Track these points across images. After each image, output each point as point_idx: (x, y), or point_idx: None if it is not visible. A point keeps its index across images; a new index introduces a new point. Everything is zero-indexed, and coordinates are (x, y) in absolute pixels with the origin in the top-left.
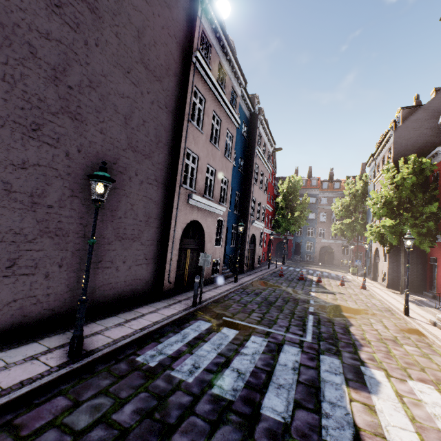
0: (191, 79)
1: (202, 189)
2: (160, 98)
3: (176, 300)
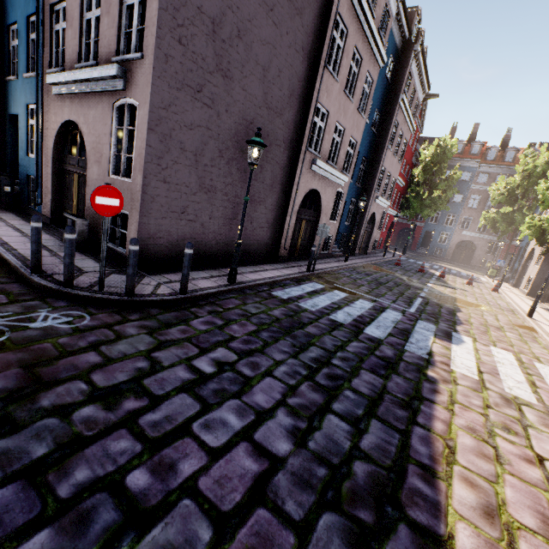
0: (336, 4)
1: (326, 154)
2: (298, 39)
3: (290, 265)
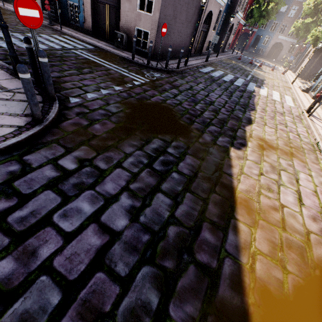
0: None
1: None
2: None
3: (196, 58)
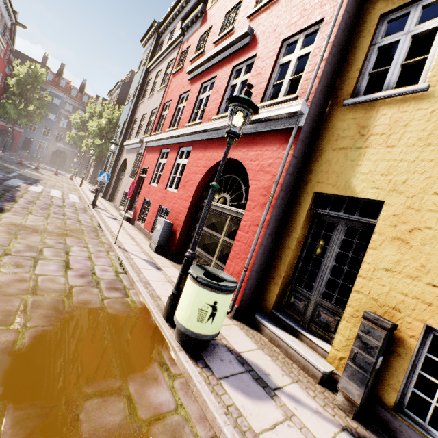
0: None
1: None
2: None
3: None
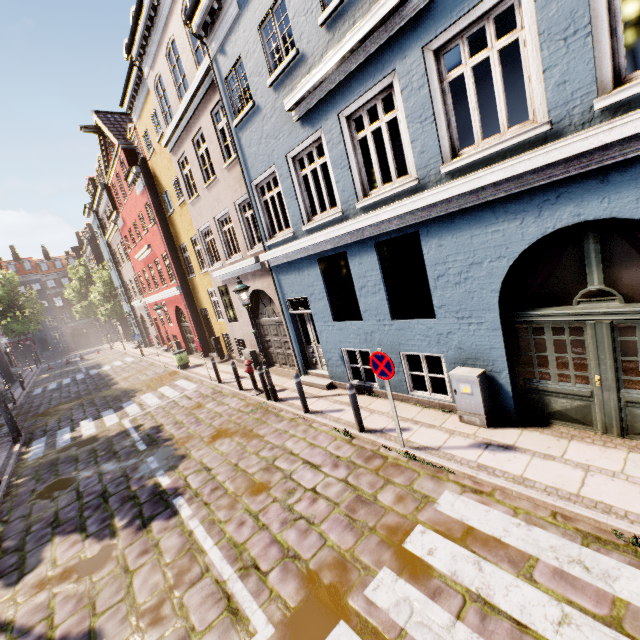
0: None
1: None
2: None
3: None
